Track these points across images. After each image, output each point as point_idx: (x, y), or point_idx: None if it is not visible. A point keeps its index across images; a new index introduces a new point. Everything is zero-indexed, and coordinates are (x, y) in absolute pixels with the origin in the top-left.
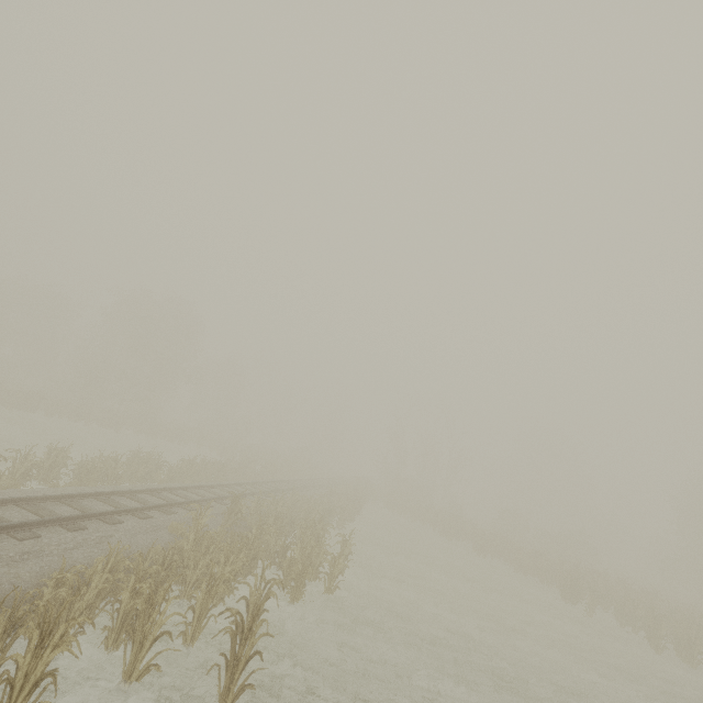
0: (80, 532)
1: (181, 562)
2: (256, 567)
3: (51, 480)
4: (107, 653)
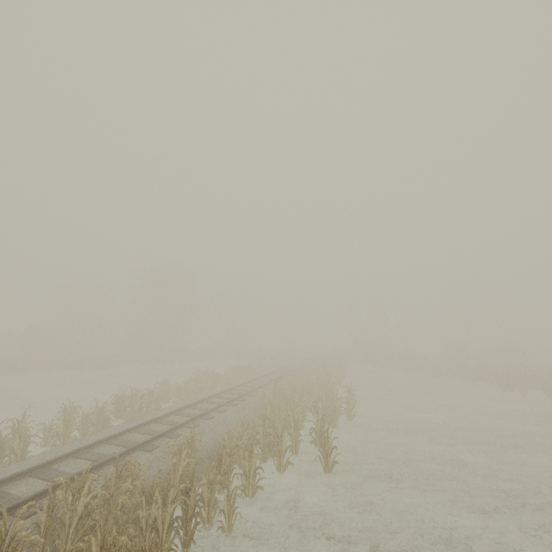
0: (213, 419)
1: (273, 419)
2: (305, 415)
3: (168, 401)
4: (262, 465)
